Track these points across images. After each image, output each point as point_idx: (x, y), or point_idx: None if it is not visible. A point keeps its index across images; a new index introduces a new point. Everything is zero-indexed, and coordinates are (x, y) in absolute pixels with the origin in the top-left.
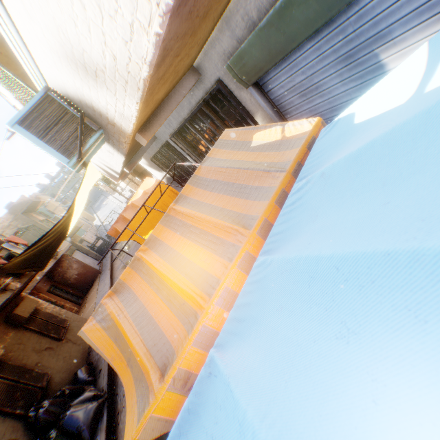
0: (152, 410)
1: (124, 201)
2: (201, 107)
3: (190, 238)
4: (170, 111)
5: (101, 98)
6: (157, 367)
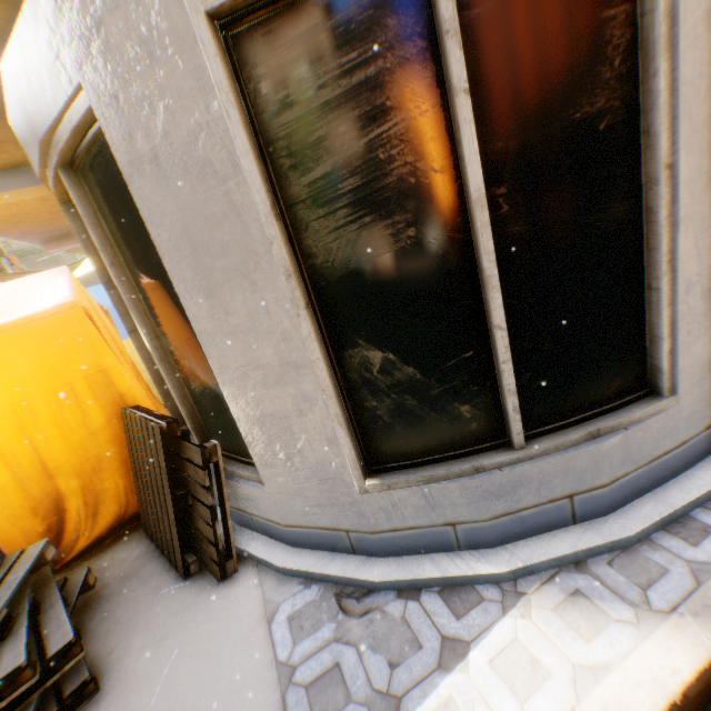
0: None
1: None
2: None
3: None
4: None
5: None
6: None
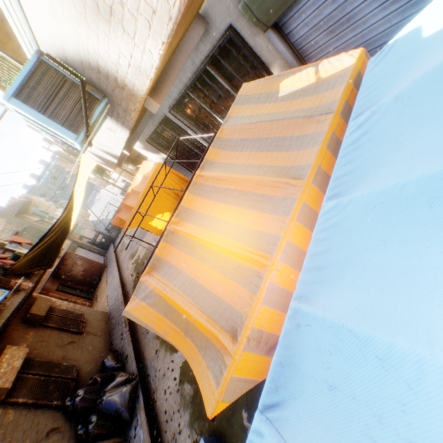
0: (232, 372)
1: (117, 193)
2: (208, 66)
3: (228, 202)
4: (180, 68)
5: (112, 50)
6: (225, 331)
